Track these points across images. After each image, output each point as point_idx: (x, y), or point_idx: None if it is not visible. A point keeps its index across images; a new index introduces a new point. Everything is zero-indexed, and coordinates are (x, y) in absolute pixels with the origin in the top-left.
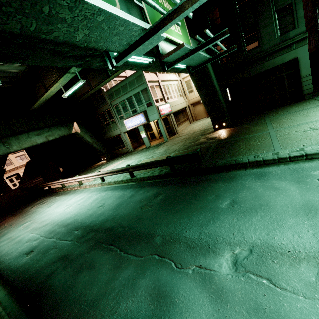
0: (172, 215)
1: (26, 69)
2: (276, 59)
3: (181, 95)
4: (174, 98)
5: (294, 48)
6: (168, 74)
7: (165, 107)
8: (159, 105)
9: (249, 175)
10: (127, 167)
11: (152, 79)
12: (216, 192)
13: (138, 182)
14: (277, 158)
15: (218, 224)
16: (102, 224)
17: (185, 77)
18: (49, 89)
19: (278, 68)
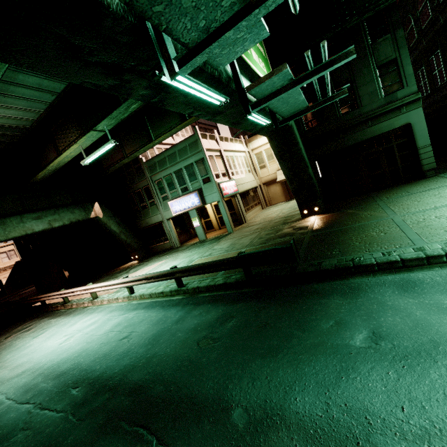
0: (259, 359)
1: (32, 124)
2: (382, 124)
3: (249, 171)
4: (240, 175)
5: (405, 111)
6: (233, 143)
7: (229, 185)
8: (220, 181)
9: (385, 285)
10: (173, 270)
11: (211, 146)
12: (333, 314)
13: (190, 295)
14: (426, 257)
15: (359, 382)
16: (125, 374)
17: (254, 148)
18: (63, 153)
19: (385, 136)
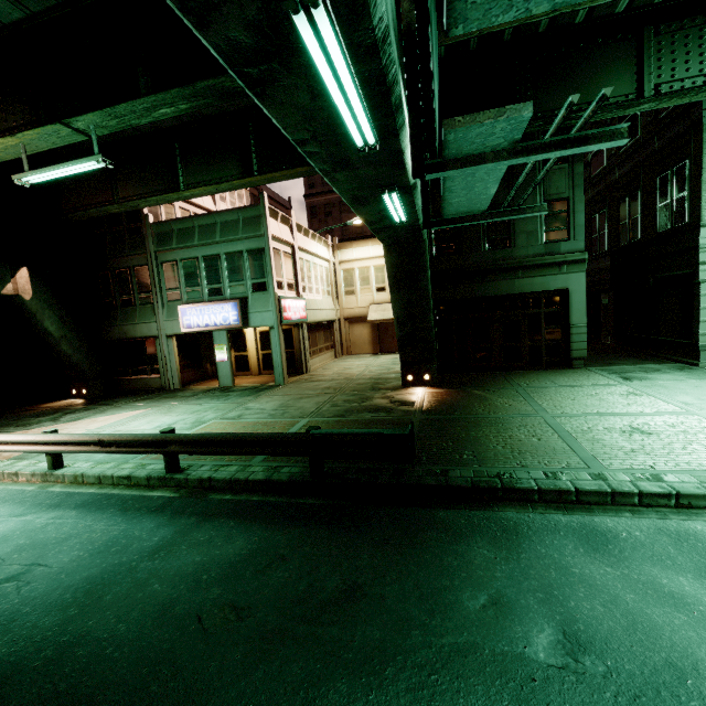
0: (343, 676)
1: None
2: (535, 280)
3: (329, 294)
4: (315, 294)
5: (566, 272)
6: (315, 242)
7: (295, 306)
8: (283, 296)
9: (560, 532)
10: (167, 437)
11: (282, 235)
12: (483, 580)
13: (189, 493)
14: (612, 492)
15: None
16: None
17: (345, 261)
18: None
19: (534, 297)
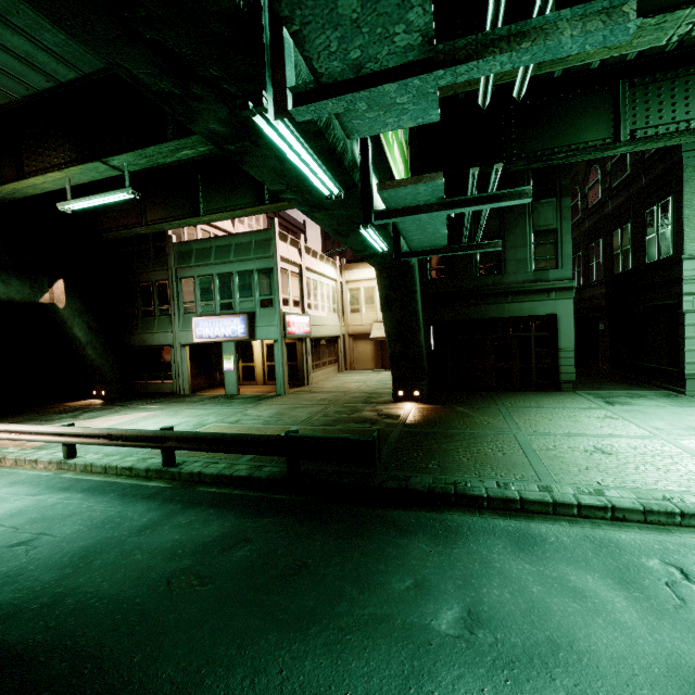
0: (275, 631)
1: None
2: (525, 305)
3: (335, 311)
4: (320, 311)
5: (554, 298)
6: (323, 262)
7: (299, 322)
8: (288, 312)
9: (495, 534)
10: (166, 433)
11: (290, 256)
12: (414, 567)
13: (180, 485)
14: (553, 502)
15: None
16: None
17: (351, 280)
18: (29, 178)
19: (525, 321)
